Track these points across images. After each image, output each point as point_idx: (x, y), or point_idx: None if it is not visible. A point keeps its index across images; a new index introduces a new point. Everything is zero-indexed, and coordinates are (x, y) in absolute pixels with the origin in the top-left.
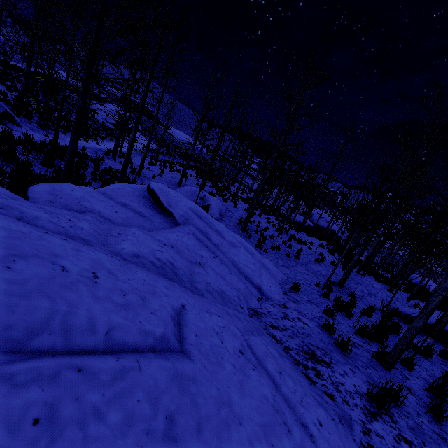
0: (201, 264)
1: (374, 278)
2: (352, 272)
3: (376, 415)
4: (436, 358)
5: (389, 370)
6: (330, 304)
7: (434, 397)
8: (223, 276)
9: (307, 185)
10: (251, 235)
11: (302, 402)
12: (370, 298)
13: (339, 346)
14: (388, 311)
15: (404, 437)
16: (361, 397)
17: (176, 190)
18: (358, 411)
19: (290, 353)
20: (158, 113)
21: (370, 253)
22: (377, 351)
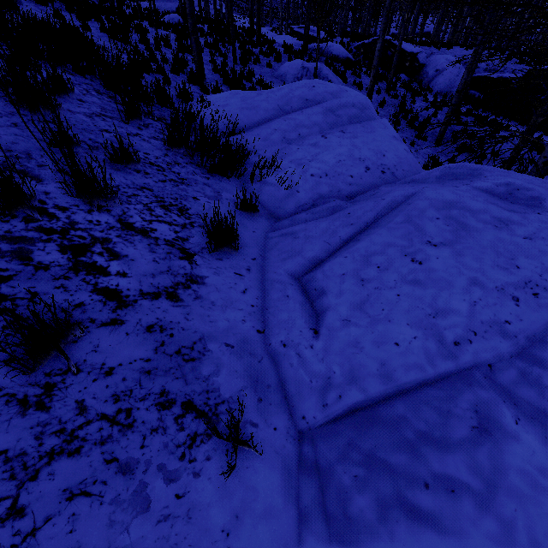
0: None
1: None
2: None
3: None
4: None
5: None
6: None
7: None
8: None
9: None
10: None
11: None
12: None
13: None
14: None
15: None
16: None
17: None
18: None
19: None
20: None
21: None
22: None
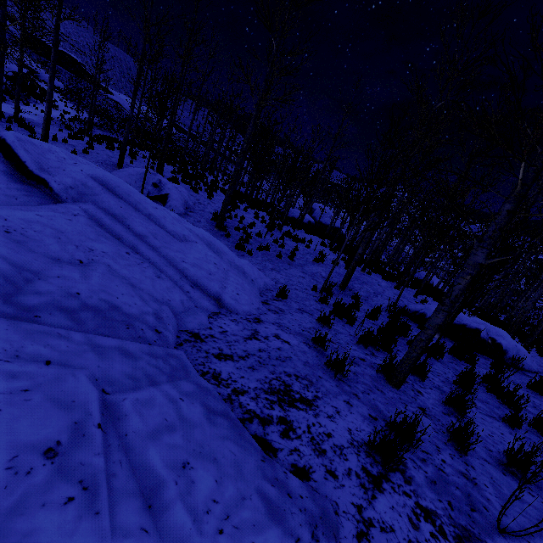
0: (85, 262)
1: (381, 276)
2: (357, 271)
3: (382, 479)
4: (447, 356)
5: (398, 388)
6: (328, 310)
7: (451, 412)
8: (135, 281)
9: (307, 172)
10: (230, 233)
11: (219, 534)
12: (376, 298)
13: (331, 367)
14: (395, 310)
15: (424, 508)
16: (359, 450)
17: (112, 173)
18: (352, 486)
19: (241, 400)
20: (58, 37)
21: (377, 246)
22: (383, 364)
